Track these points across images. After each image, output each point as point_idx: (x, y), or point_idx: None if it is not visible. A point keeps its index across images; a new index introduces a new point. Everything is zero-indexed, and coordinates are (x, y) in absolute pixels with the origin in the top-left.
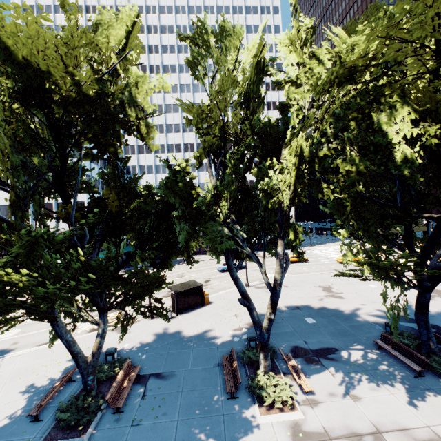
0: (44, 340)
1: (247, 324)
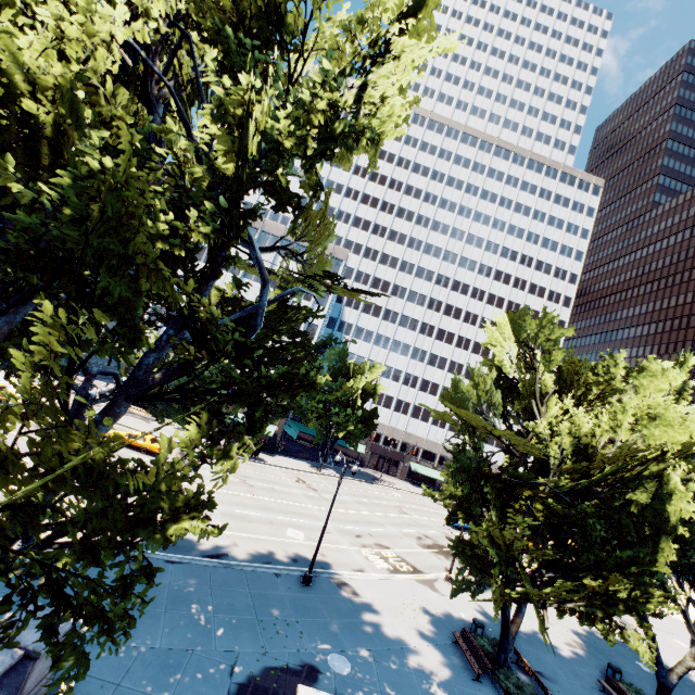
0: (351, 563)
1: (573, 641)
